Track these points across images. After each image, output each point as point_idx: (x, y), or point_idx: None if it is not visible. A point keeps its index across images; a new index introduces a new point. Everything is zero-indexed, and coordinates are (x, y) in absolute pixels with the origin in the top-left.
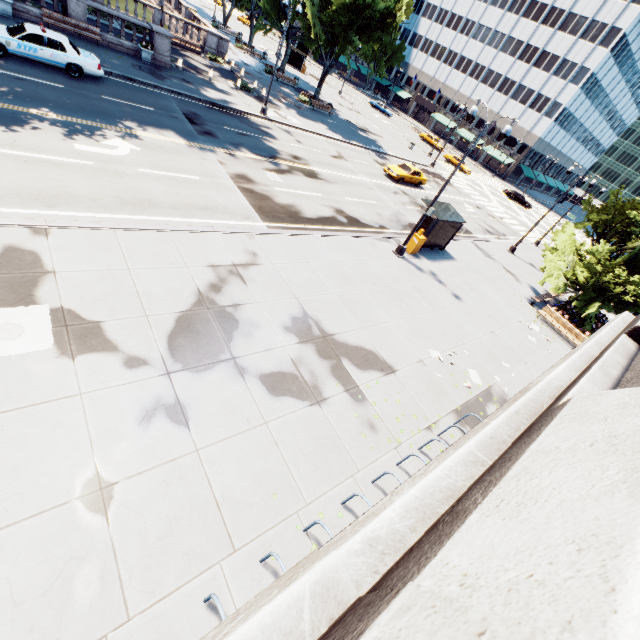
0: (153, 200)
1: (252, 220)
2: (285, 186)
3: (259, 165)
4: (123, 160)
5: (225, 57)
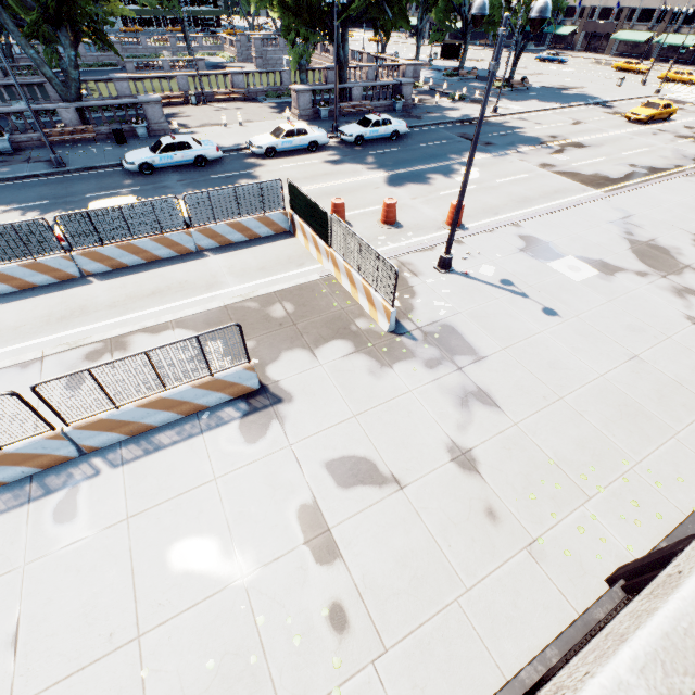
0: (527, 196)
1: (588, 191)
2: (575, 161)
3: (541, 153)
4: (482, 179)
5: (420, 80)
